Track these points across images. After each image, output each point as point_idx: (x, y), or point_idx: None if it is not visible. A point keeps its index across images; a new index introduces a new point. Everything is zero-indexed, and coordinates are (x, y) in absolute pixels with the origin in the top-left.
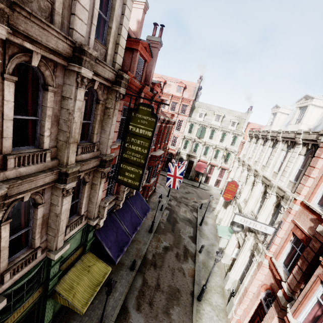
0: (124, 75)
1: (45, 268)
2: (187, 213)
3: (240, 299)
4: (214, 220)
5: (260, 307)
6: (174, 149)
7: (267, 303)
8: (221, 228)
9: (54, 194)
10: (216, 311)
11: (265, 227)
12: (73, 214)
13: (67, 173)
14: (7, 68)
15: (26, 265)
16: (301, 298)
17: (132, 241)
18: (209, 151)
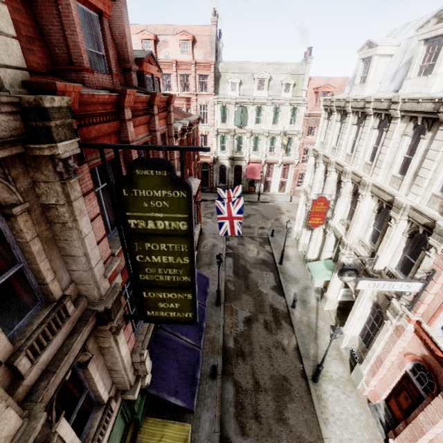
0: (47, 104)
1: None
2: (258, 250)
3: (373, 368)
4: (295, 248)
5: (406, 380)
6: (208, 155)
7: (418, 377)
8: (315, 267)
9: None
10: (341, 386)
11: (408, 285)
12: (89, 411)
13: None
14: None
15: None
16: None
17: None
18: (260, 143)
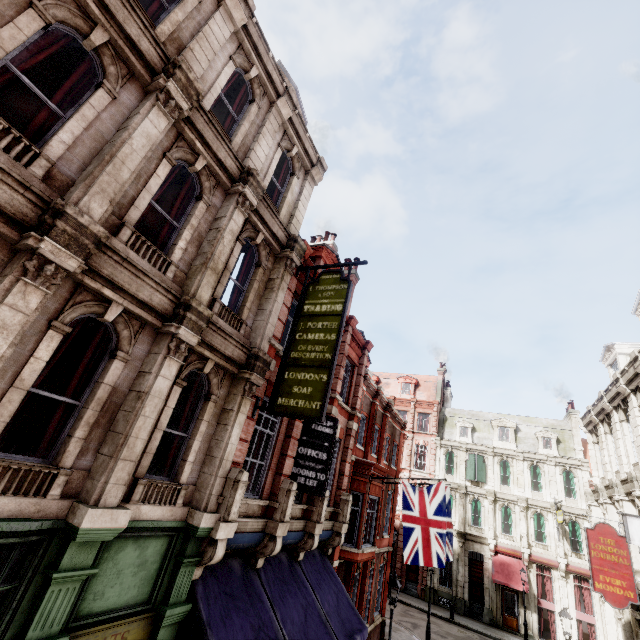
0: (299, 240)
1: (39, 574)
2: None
3: None
4: None
5: None
6: None
7: None
8: None
9: (152, 353)
10: None
11: None
12: (163, 474)
13: (189, 305)
14: (172, 151)
15: (17, 493)
16: None
17: None
18: (513, 518)
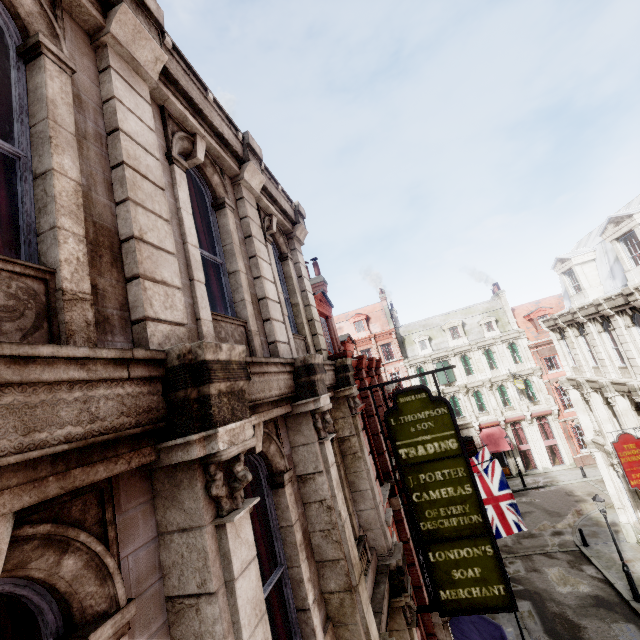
0: (347, 362)
1: None
2: (572, 578)
3: None
4: None
5: None
6: None
7: None
8: None
9: None
10: None
11: None
12: None
13: None
14: None
15: None
16: None
17: None
18: (484, 398)
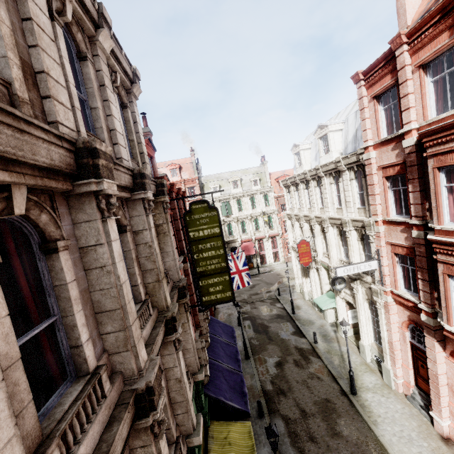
0: (164, 182)
1: None
2: (270, 309)
3: (391, 357)
4: (303, 299)
5: (414, 349)
6: None
7: (417, 340)
8: (320, 300)
9: (165, 355)
10: (378, 392)
11: (369, 264)
12: None
13: (174, 317)
14: None
15: None
16: (444, 303)
17: None
18: (246, 225)
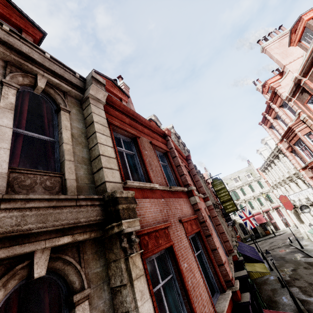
0: (202, 175)
1: None
2: (285, 250)
3: None
4: (310, 241)
5: None
6: None
7: None
8: (311, 230)
9: None
10: None
11: (306, 191)
12: None
13: (216, 204)
14: None
15: None
16: None
17: (266, 279)
18: (252, 203)
